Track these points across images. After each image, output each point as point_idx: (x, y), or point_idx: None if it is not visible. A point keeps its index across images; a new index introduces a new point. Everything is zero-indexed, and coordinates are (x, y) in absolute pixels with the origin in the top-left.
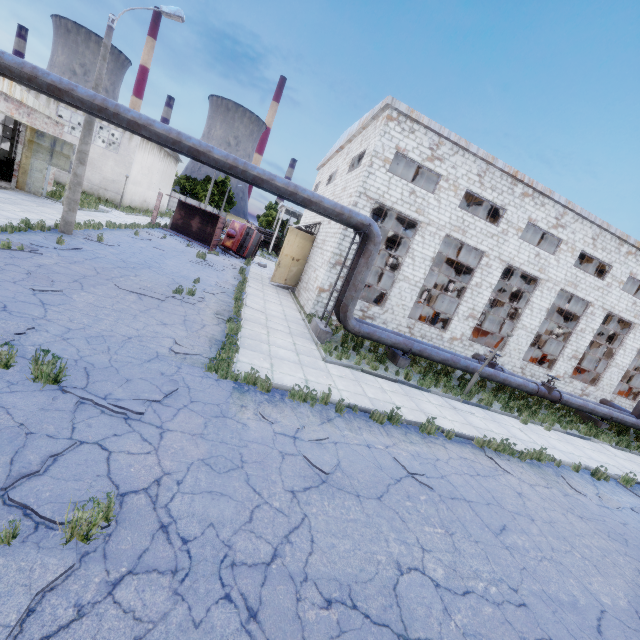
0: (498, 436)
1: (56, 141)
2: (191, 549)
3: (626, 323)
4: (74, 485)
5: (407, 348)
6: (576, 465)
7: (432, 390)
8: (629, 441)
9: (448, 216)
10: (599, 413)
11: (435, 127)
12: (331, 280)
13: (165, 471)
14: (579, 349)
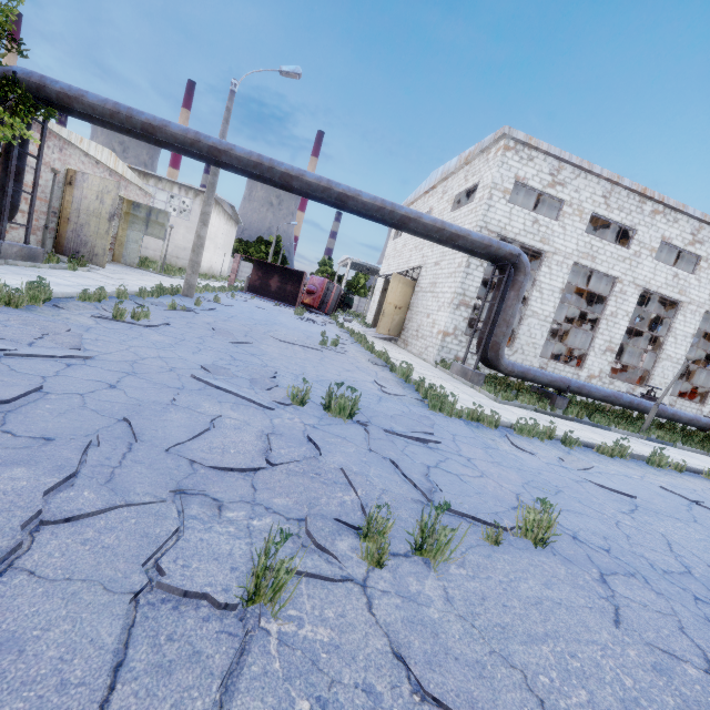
0: None
1: (151, 211)
2: (618, 557)
3: None
4: (472, 500)
5: (564, 386)
6: None
7: (611, 428)
8: None
9: (575, 243)
10: None
11: (555, 152)
12: (455, 322)
13: (513, 492)
14: None
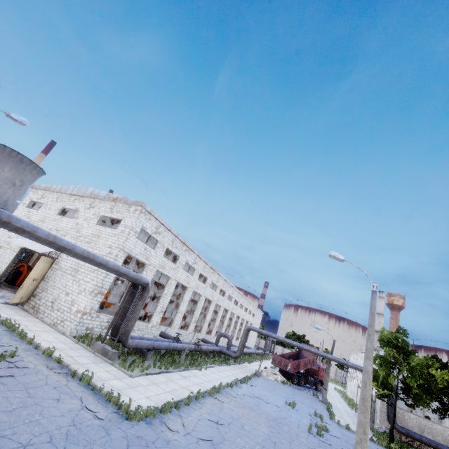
0: (205, 384)
1: None
2: None
3: (209, 300)
4: None
5: (152, 347)
6: (227, 384)
7: (172, 370)
8: (219, 359)
9: (159, 260)
10: (210, 350)
11: (160, 219)
12: (92, 305)
13: None
14: (197, 317)
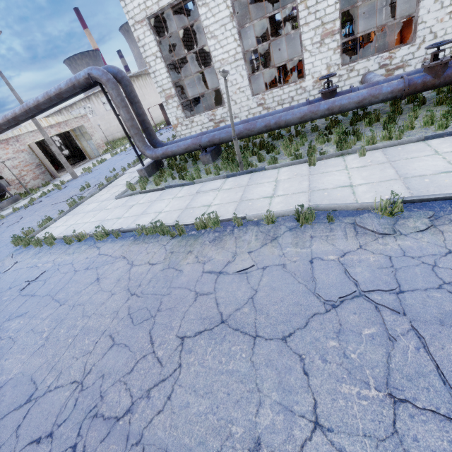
0: (205, 210)
1: (79, 129)
2: None
3: None
4: None
5: (197, 146)
6: (268, 216)
7: (195, 181)
8: None
9: None
10: None
11: None
12: (174, 114)
13: None
14: None
